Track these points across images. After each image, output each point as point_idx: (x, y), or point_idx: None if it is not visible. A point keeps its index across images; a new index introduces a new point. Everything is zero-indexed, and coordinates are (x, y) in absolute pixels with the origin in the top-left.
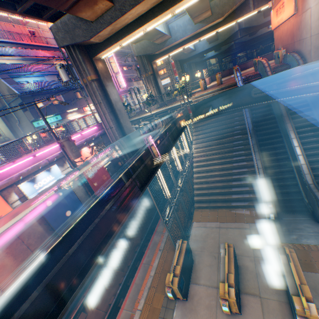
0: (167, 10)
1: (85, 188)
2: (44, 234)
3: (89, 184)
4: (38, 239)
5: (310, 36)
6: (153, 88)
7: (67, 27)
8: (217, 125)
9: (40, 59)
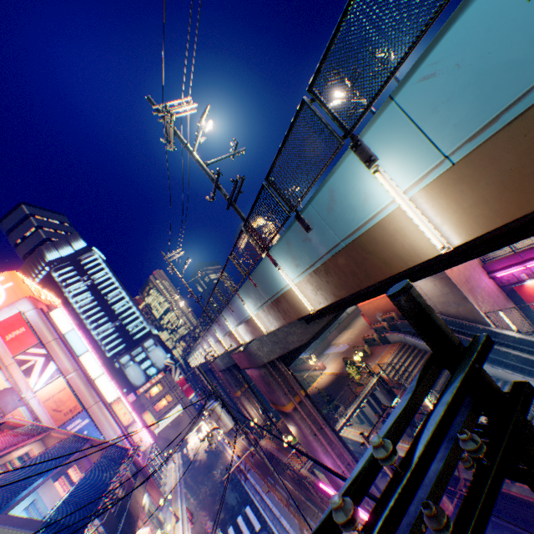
0: None
1: None
2: None
3: None
4: None
5: (428, 298)
6: (258, 404)
7: (275, 336)
8: (444, 378)
9: (5, 453)
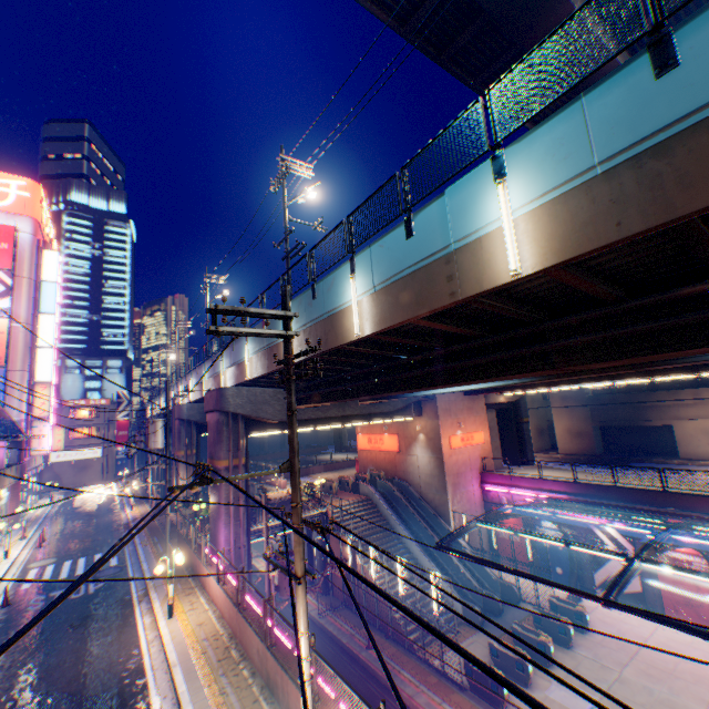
0: (347, 423)
1: None
2: None
3: None
4: None
5: (419, 472)
6: None
7: (255, 397)
8: (379, 542)
9: None
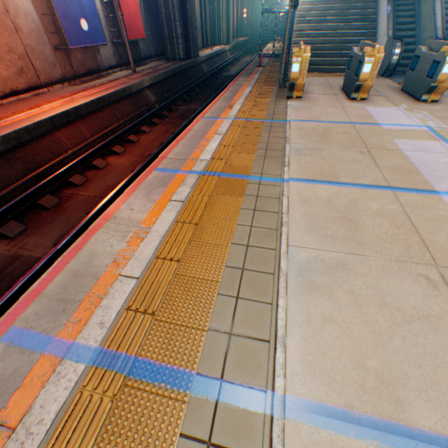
0: None
1: (104, 14)
2: (42, 33)
3: (115, 8)
4: (31, 33)
5: None
6: None
7: None
8: None
9: None
